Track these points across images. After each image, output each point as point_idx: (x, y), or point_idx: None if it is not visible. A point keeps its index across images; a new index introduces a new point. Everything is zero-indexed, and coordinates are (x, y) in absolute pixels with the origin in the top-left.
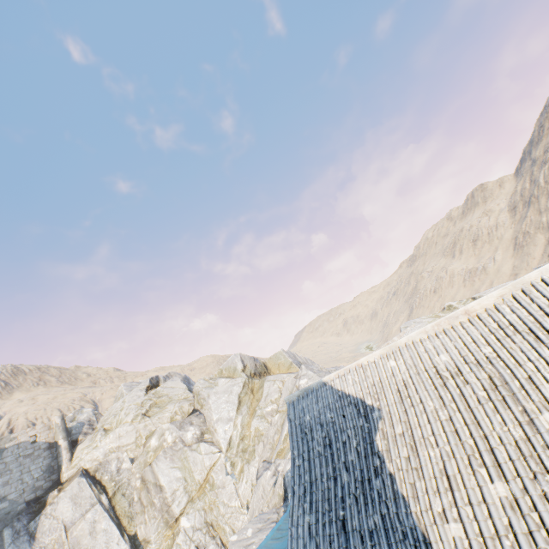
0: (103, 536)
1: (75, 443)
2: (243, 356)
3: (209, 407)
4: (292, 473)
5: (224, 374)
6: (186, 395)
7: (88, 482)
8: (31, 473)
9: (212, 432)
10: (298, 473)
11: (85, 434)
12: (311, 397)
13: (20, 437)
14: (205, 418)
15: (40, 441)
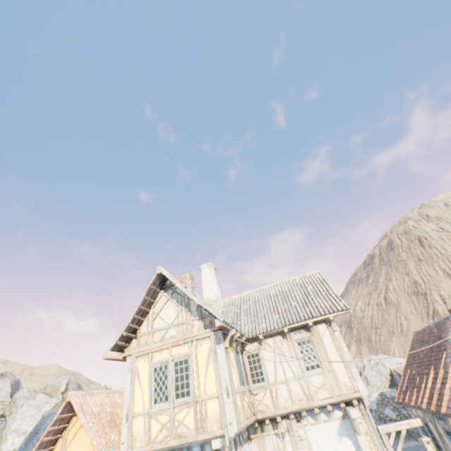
0: None
1: None
2: (71, 379)
3: (15, 416)
4: (18, 450)
5: (47, 390)
6: (6, 398)
7: None
8: None
9: (2, 440)
10: (19, 450)
11: None
12: (52, 416)
13: None
14: (6, 425)
15: None
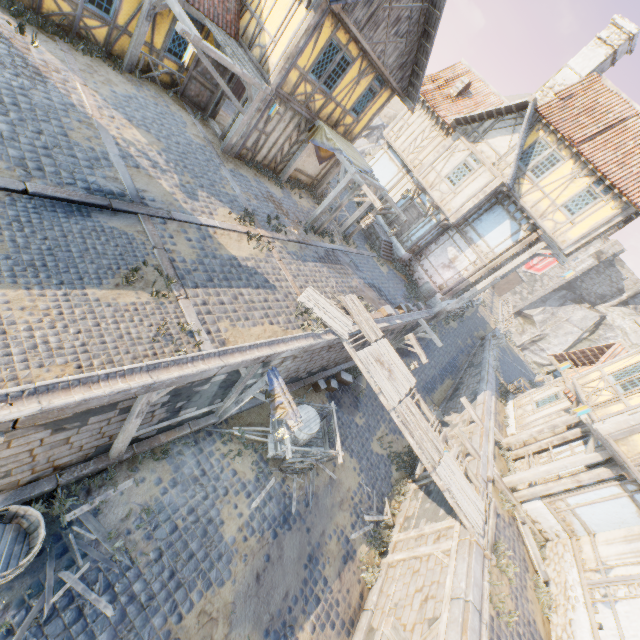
0: (563, 340)
1: (625, 303)
2: None
3: None
4: None
5: None
6: None
7: (595, 322)
8: (598, 288)
9: None
10: None
11: (634, 308)
12: None
13: (623, 270)
14: None
15: (623, 282)
